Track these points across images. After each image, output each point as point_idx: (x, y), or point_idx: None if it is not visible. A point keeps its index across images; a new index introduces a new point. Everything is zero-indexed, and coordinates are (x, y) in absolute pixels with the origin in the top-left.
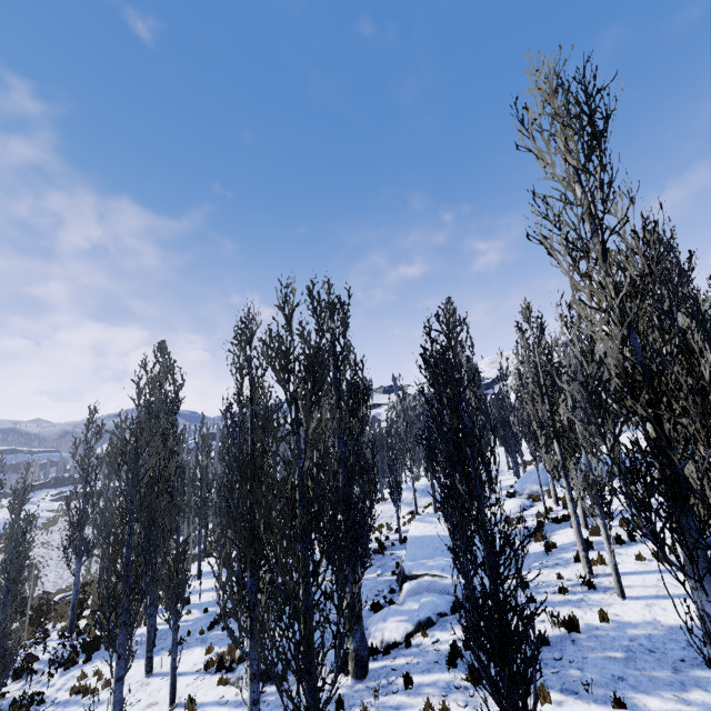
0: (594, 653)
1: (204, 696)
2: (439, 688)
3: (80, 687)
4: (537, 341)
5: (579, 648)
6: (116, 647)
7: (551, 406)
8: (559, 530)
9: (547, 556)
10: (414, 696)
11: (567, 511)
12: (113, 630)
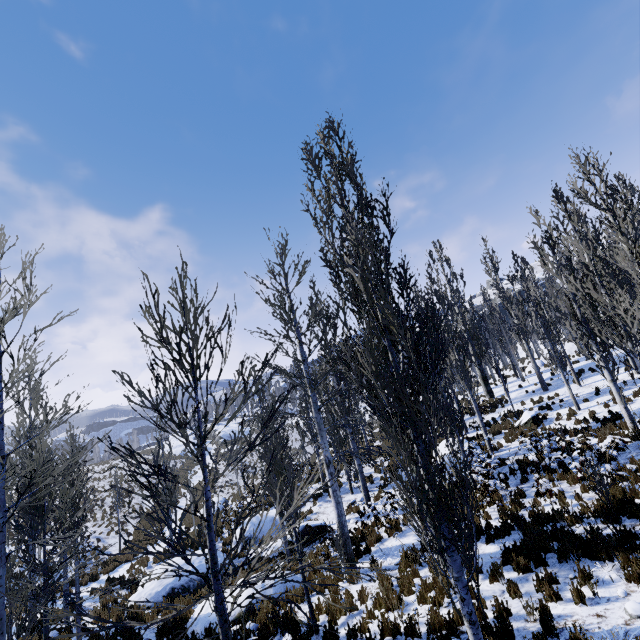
0: None
1: None
2: None
3: (539, 400)
4: None
5: None
6: None
7: None
8: None
9: None
10: None
11: None
12: None
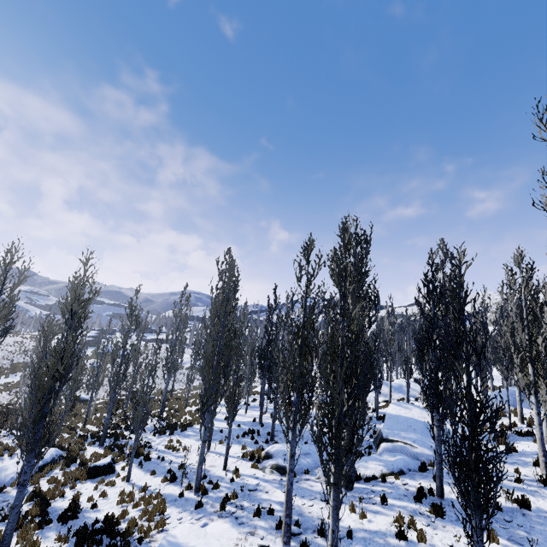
0: (542, 527)
1: (243, 470)
2: (407, 510)
3: (171, 445)
4: (524, 283)
5: (528, 520)
6: (205, 422)
7: (530, 336)
8: (521, 441)
9: (506, 455)
10: (388, 509)
11: (531, 429)
12: (205, 412)
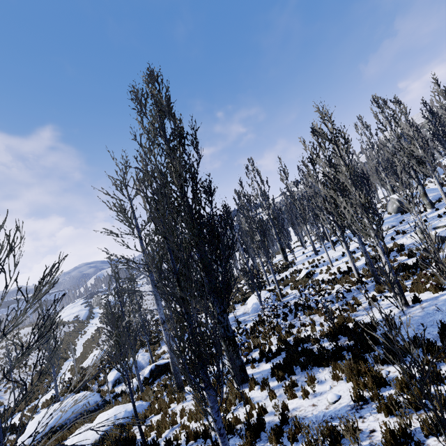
0: None
1: None
2: None
3: (312, 261)
4: None
5: None
6: None
7: None
8: None
9: None
10: None
11: None
12: None
